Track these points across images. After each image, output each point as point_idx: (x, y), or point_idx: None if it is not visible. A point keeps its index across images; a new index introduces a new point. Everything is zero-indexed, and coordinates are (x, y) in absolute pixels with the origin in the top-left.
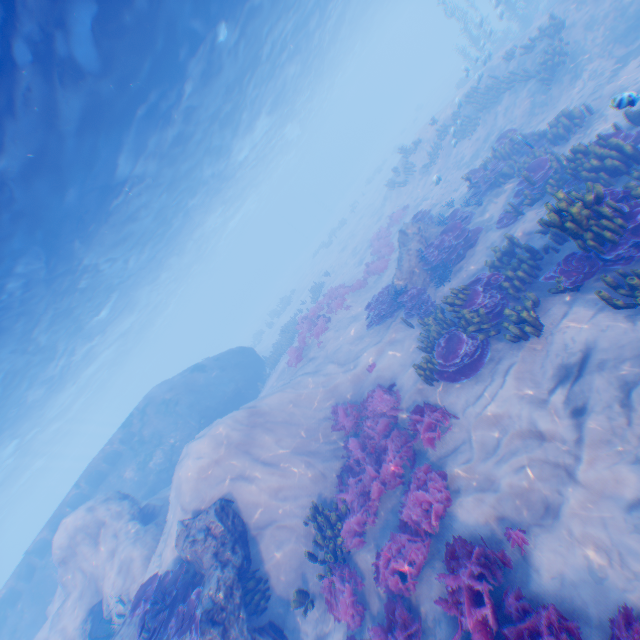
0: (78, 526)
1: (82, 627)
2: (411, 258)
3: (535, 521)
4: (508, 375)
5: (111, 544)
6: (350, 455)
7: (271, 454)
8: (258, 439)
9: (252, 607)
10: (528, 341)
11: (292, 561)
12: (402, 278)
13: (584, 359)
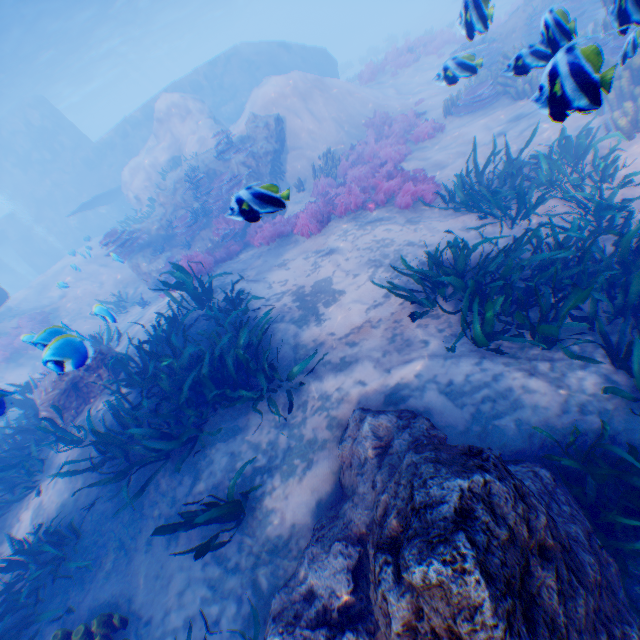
0: (174, 104)
1: (167, 164)
2: (521, 18)
3: (432, 170)
4: (490, 119)
5: (193, 127)
6: (365, 140)
7: (318, 113)
8: (314, 98)
9: (273, 176)
10: (520, 102)
11: (301, 173)
12: (498, 34)
13: (532, 113)
